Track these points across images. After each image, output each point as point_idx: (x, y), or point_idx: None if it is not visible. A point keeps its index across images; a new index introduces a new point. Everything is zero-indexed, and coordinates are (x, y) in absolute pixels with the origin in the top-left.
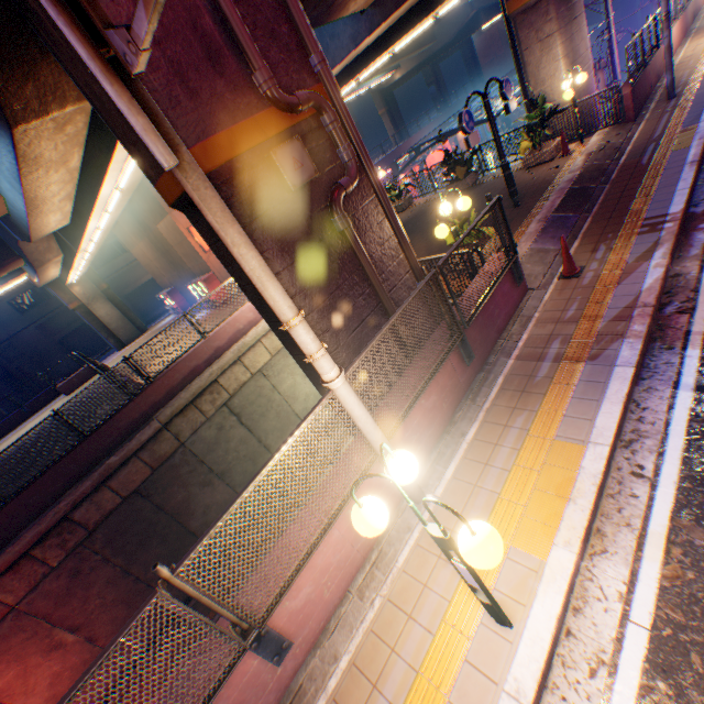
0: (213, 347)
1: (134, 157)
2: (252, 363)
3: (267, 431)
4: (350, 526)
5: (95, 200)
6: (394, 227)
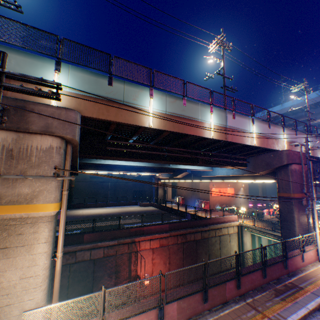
0: (224, 219)
1: (278, 188)
2: (229, 230)
3: (222, 252)
4: (310, 254)
5: (229, 179)
6: (313, 219)
